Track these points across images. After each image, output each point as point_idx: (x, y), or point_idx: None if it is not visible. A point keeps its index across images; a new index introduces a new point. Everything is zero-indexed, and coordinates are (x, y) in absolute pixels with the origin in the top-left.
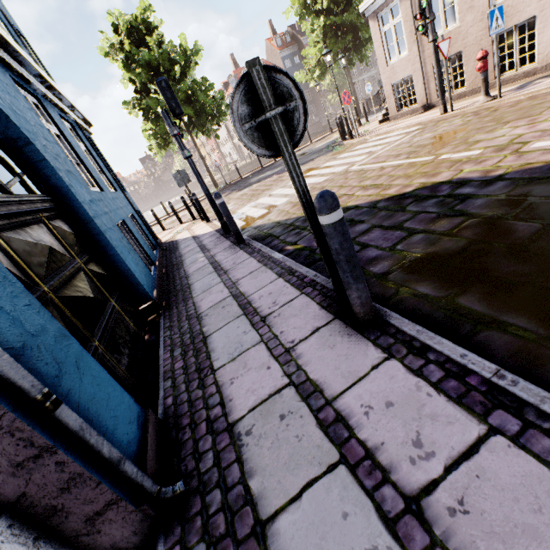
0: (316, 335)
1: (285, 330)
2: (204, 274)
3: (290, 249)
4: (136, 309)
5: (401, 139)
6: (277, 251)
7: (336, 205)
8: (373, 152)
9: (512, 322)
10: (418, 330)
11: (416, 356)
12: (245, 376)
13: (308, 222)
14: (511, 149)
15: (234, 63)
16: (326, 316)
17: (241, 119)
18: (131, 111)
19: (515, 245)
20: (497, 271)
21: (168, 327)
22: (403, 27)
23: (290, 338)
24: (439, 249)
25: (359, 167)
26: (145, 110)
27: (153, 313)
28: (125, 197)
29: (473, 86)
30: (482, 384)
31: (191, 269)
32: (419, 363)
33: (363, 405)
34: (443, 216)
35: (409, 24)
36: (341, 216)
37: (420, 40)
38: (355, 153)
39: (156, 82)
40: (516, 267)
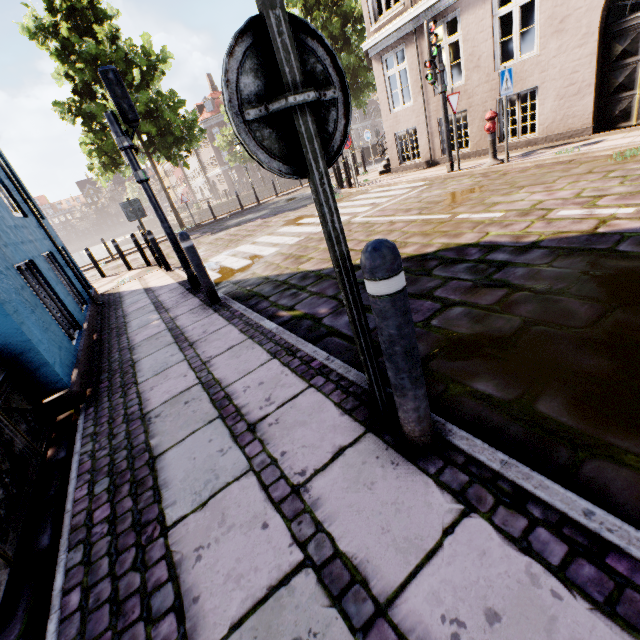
0: (341, 462)
1: (289, 450)
2: (158, 346)
3: (286, 316)
4: (35, 404)
5: (408, 193)
6: (266, 317)
7: (399, 265)
8: (377, 204)
9: (625, 447)
10: (503, 460)
11: (511, 509)
12: (223, 544)
13: (340, 287)
14: (537, 215)
15: (211, 84)
16: (352, 427)
17: (241, 100)
18: (66, 115)
19: (584, 329)
20: (574, 364)
21: (90, 436)
22: (408, 74)
23: (297, 465)
24: (489, 329)
25: (364, 219)
26: (87, 117)
27: (68, 408)
28: (41, 226)
29: (477, 148)
30: (637, 573)
31: (138, 337)
32: (521, 525)
33: (445, 617)
34: (482, 285)
35: (415, 73)
36: (404, 283)
37: (426, 92)
38: (356, 203)
39: (100, 71)
40: (597, 361)
